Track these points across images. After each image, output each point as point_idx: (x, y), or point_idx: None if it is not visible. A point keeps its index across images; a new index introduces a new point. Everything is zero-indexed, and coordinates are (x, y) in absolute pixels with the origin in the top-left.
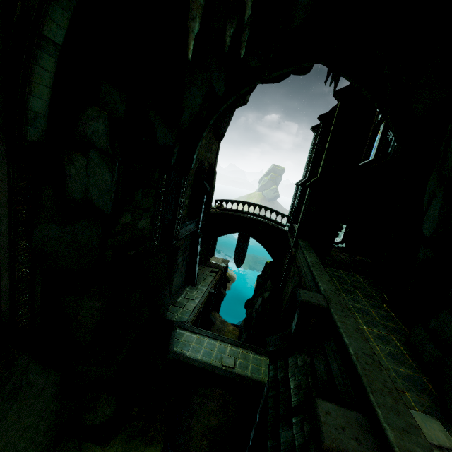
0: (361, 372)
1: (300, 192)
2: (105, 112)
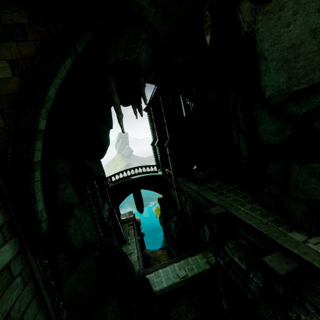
0: (266, 233)
1: (158, 149)
2: (67, 180)
